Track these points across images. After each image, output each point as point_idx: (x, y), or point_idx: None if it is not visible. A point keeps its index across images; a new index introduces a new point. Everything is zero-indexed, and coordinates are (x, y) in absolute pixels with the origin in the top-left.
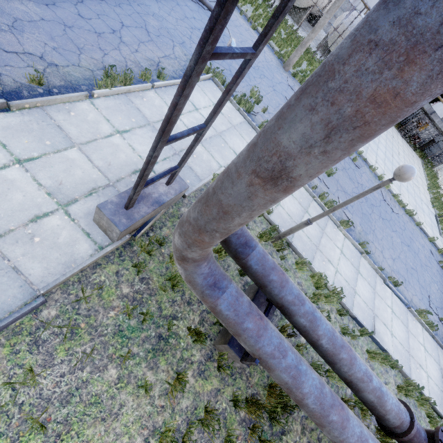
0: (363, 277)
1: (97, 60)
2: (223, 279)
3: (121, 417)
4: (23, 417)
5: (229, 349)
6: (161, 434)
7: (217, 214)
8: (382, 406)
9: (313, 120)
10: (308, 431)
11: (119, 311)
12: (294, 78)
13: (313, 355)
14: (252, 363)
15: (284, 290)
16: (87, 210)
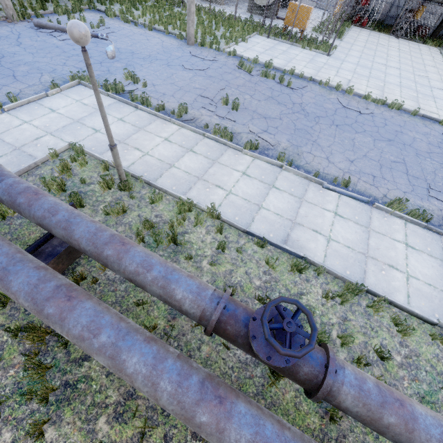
0: (280, 190)
1: None
2: None
3: None
4: None
5: None
6: None
7: None
8: (171, 297)
9: None
10: None
11: None
12: (203, 47)
13: None
14: None
15: (33, 208)
16: None
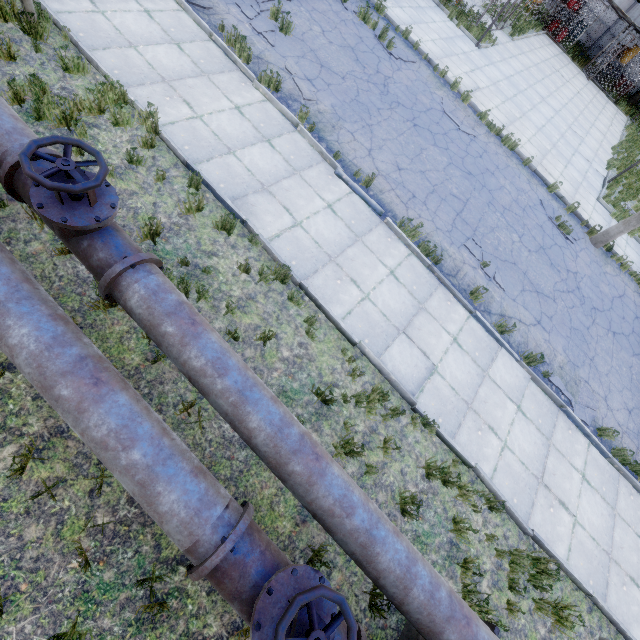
0: (274, 149)
1: None
2: None
3: None
4: None
5: None
6: None
7: None
8: None
9: None
10: None
11: None
12: None
13: None
14: None
15: None
16: None
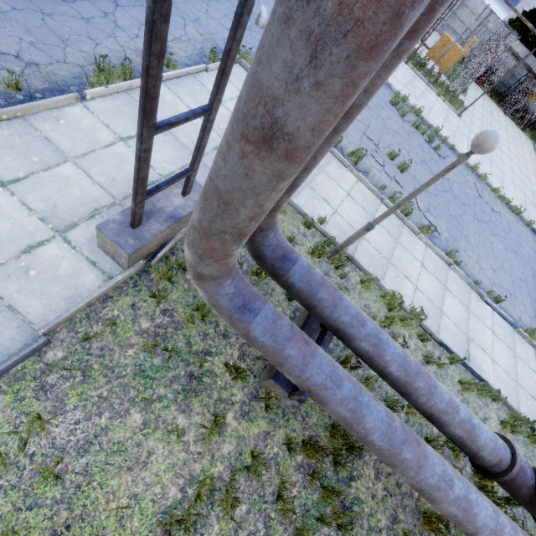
0: (452, 294)
1: (87, 53)
2: (255, 300)
3: (150, 465)
4: (36, 469)
5: (275, 385)
6: (199, 482)
7: (218, 208)
8: (473, 442)
9: (291, 36)
10: (384, 476)
11: (139, 349)
12: None
13: (388, 389)
14: (300, 398)
15: (338, 309)
16: (90, 235)
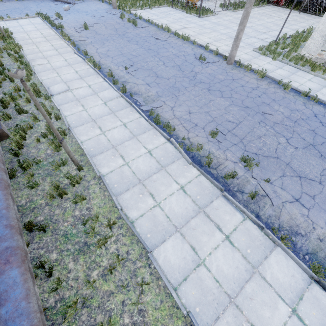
0: (57, 51)
1: None
2: None
3: None
4: None
5: None
6: None
7: None
8: None
9: None
10: None
11: None
12: (120, 10)
13: None
14: None
15: None
16: None
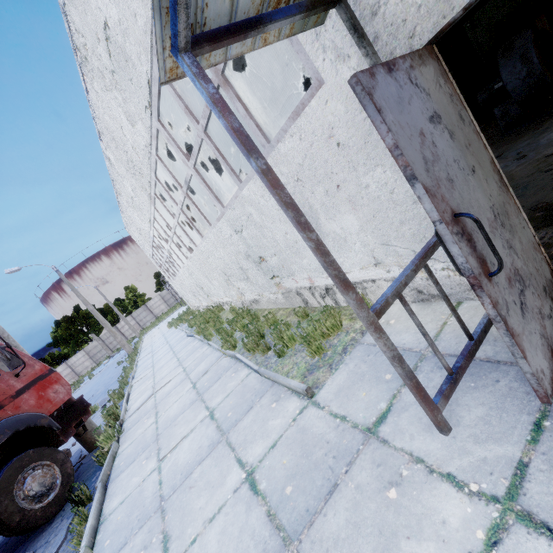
0: None
1: None
2: None
3: None
4: None
5: None
6: None
7: None
8: None
9: None
10: None
11: None
12: None
13: None
14: None
15: None
16: None
